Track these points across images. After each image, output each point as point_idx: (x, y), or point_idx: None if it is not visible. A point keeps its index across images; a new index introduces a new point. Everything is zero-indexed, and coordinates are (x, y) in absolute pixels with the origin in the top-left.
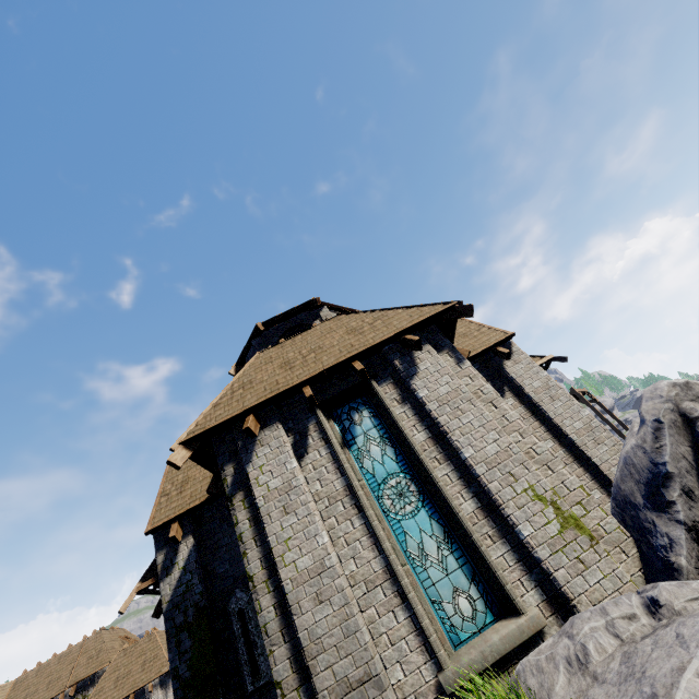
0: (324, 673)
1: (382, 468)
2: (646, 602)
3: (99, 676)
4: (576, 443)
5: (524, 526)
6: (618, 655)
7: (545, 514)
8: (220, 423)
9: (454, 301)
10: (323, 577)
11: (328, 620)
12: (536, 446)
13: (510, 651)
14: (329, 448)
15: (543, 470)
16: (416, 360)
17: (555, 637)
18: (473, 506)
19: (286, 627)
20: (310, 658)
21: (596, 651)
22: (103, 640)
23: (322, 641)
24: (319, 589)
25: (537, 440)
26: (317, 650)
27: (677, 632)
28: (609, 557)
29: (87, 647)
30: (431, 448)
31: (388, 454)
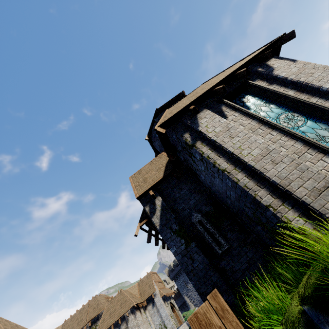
0: (299, 189)
1: (273, 113)
2: None
3: (100, 315)
4: None
5: None
6: None
7: None
8: (176, 113)
9: (281, 35)
10: (271, 154)
11: (286, 169)
12: None
13: None
14: (238, 112)
15: None
16: (270, 65)
17: None
18: None
19: (258, 182)
20: (285, 186)
21: None
22: (98, 300)
23: (288, 178)
24: (272, 159)
25: None
26: (287, 182)
27: None
28: None
29: (91, 304)
30: (300, 95)
31: (273, 107)
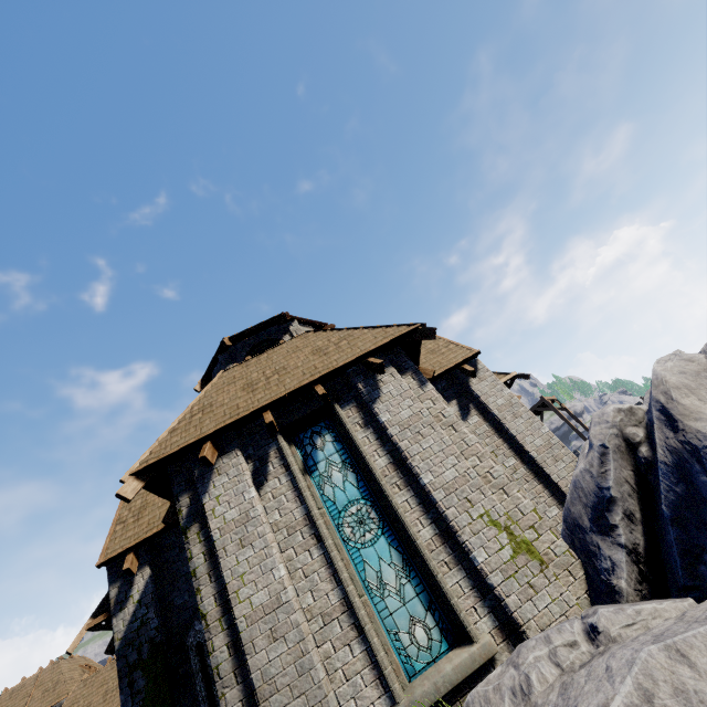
0: None
1: (343, 494)
2: (586, 628)
3: None
4: (536, 461)
5: (479, 553)
6: (557, 686)
7: (499, 540)
8: (175, 451)
9: (418, 324)
10: (279, 612)
11: (282, 659)
12: (493, 470)
13: (462, 681)
14: (289, 475)
15: (499, 494)
16: (379, 383)
17: (503, 666)
18: (431, 532)
19: (239, 667)
20: (263, 699)
21: (539, 681)
22: (60, 671)
23: (276, 681)
24: (274, 625)
25: (495, 464)
26: (270, 691)
27: (607, 665)
28: (558, 581)
29: (43, 679)
30: (392, 473)
31: (349, 480)
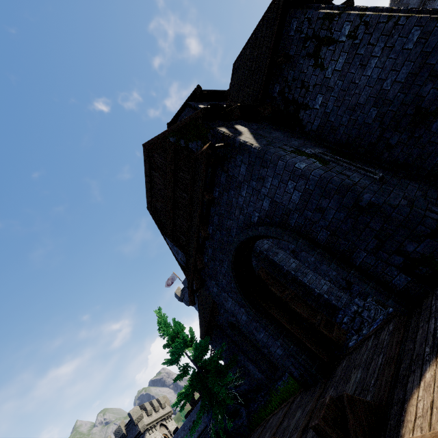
0: None
1: None
2: None
3: None
4: None
5: None
6: None
7: None
8: None
9: None
10: None
11: None
12: None
13: None
14: None
15: None
16: None
17: None
18: None
19: None
20: None
21: None
22: None
23: None
24: None
25: None
26: None
27: None
28: None
29: None
30: None
31: None
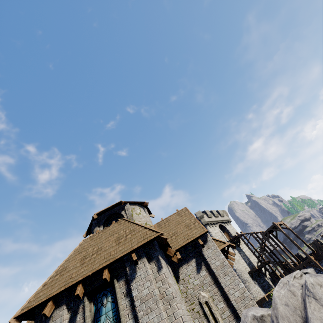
0: None
1: None
2: None
3: None
4: (235, 307)
5: None
6: None
7: None
8: (35, 305)
9: (159, 233)
10: None
11: None
12: None
13: None
14: None
15: None
16: (136, 268)
17: None
18: None
19: None
20: None
21: None
22: None
23: None
24: None
25: None
26: None
27: None
28: None
29: None
30: None
31: None
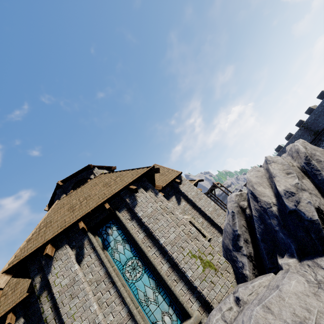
0: None
1: (124, 256)
2: (235, 299)
3: None
4: (210, 218)
5: (189, 272)
6: None
7: (197, 263)
8: (29, 253)
9: (151, 166)
10: None
11: None
12: (191, 230)
13: None
14: (95, 252)
15: (194, 241)
16: (136, 197)
17: None
18: (167, 266)
19: None
20: None
21: None
22: None
23: None
24: None
25: (191, 227)
26: None
27: (242, 319)
28: (223, 277)
29: None
30: (146, 241)
31: (126, 248)
